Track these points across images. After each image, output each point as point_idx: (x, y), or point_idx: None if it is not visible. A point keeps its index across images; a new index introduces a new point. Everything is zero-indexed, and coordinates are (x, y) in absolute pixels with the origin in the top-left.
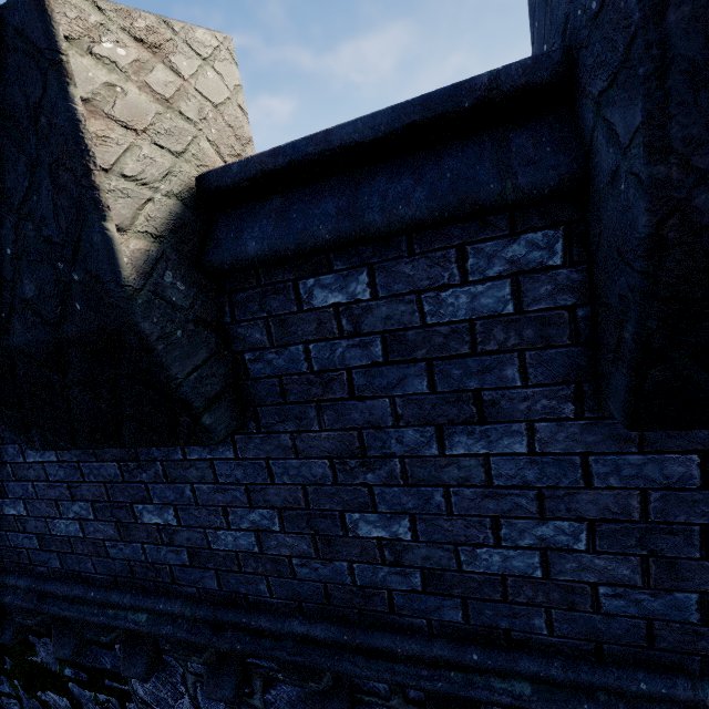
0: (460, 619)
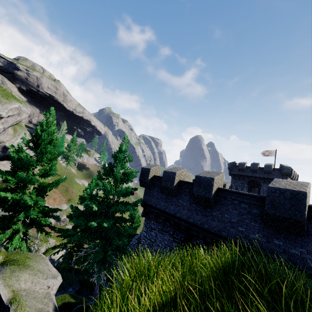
0: None
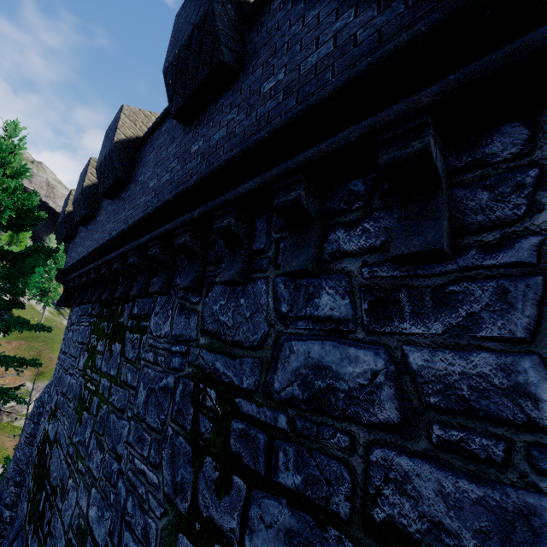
0: (294, 104)
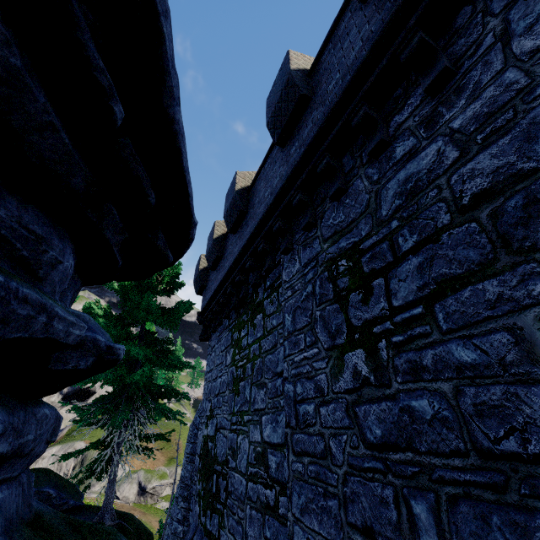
0: (349, 78)
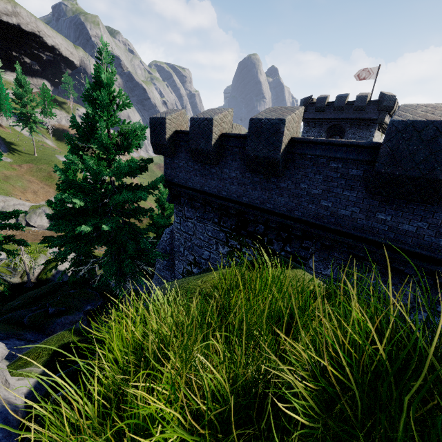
0: None
